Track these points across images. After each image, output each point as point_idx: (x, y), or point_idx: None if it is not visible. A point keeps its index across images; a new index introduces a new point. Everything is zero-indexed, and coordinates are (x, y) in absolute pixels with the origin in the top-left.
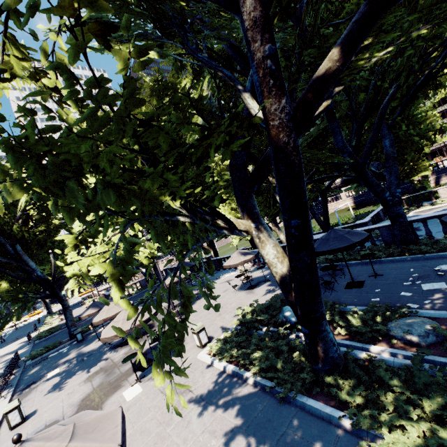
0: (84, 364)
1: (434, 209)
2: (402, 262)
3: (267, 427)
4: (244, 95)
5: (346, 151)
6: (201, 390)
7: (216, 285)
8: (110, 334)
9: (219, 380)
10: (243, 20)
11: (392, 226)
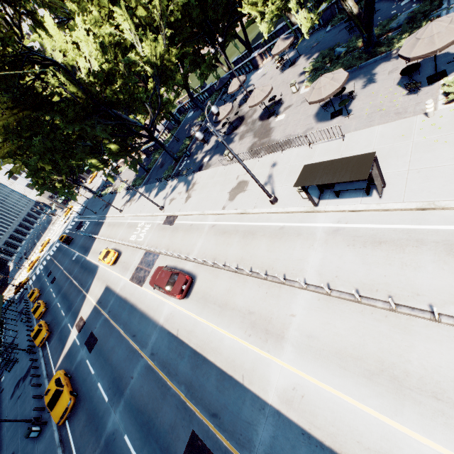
0: (222, 145)
1: None
2: None
3: (355, 76)
4: None
5: None
6: None
7: (256, 82)
8: (261, 99)
9: None
10: None
11: None
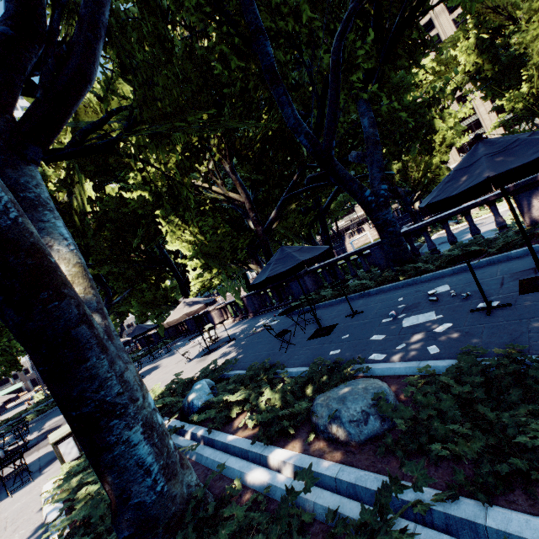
0: None
1: (459, 228)
2: (394, 291)
3: None
4: None
5: (301, 131)
6: None
7: (178, 353)
8: None
9: None
10: None
11: (381, 241)
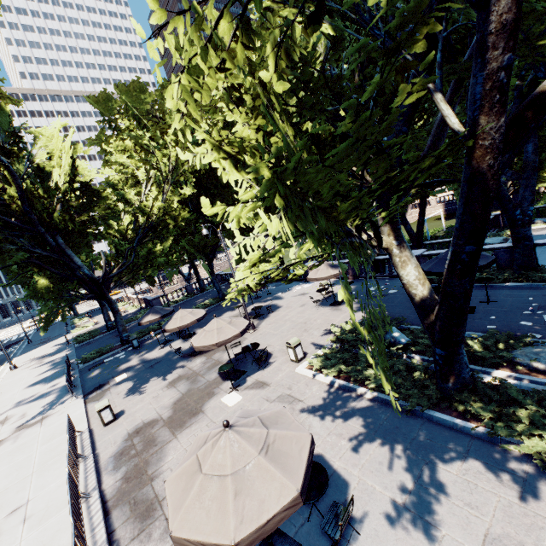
0: (155, 370)
1: None
2: (518, 290)
3: (396, 433)
4: (436, 98)
5: None
6: (312, 401)
7: (289, 298)
8: (206, 343)
9: (330, 393)
10: (488, 21)
11: (513, 249)
